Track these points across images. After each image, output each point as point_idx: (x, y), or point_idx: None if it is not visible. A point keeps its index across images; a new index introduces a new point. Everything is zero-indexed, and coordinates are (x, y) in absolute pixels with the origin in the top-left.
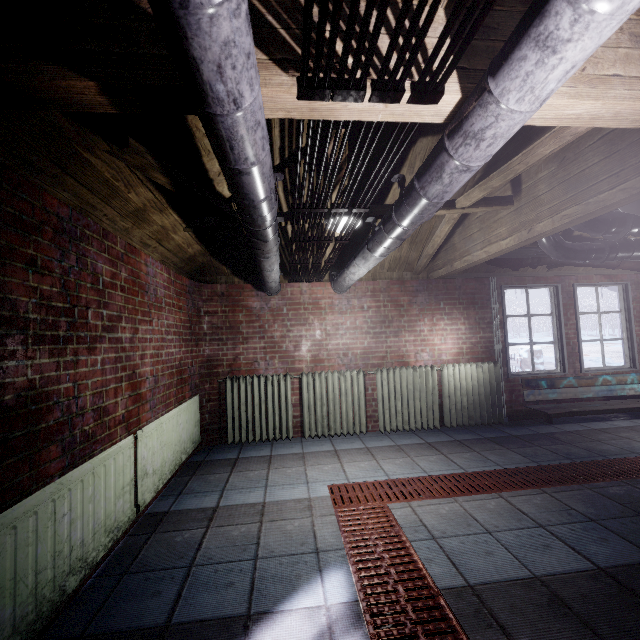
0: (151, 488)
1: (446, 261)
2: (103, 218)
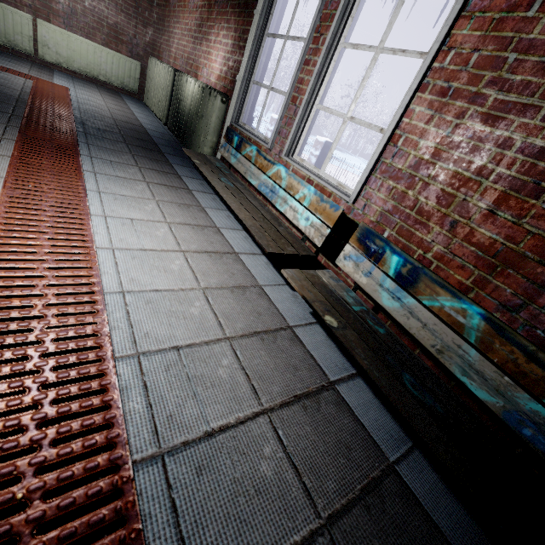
0: (54, 59)
1: None
2: None
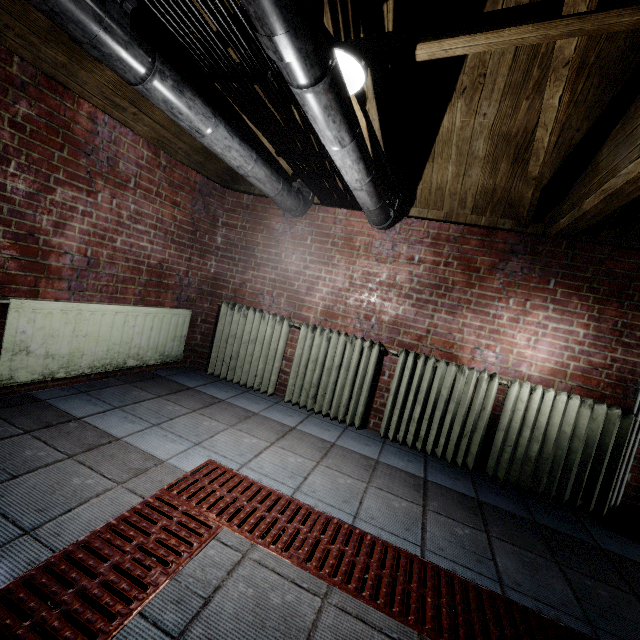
0: (38, 370)
1: (575, 200)
2: (8, 32)
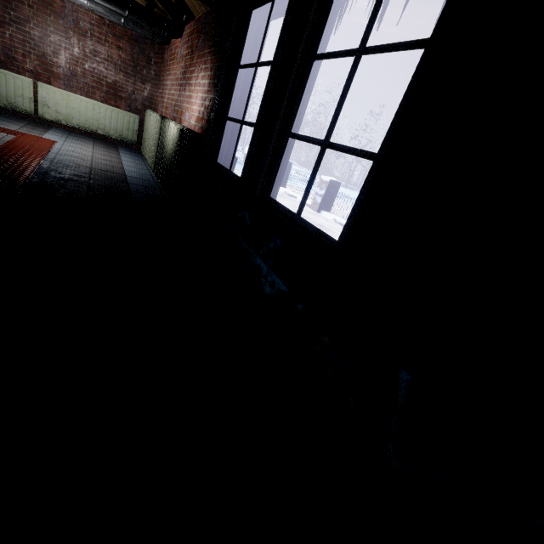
0: (54, 117)
1: None
2: None
